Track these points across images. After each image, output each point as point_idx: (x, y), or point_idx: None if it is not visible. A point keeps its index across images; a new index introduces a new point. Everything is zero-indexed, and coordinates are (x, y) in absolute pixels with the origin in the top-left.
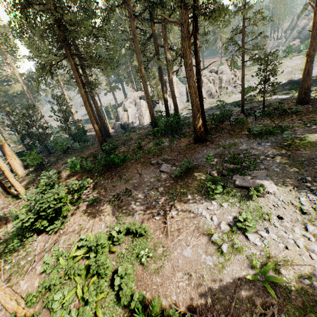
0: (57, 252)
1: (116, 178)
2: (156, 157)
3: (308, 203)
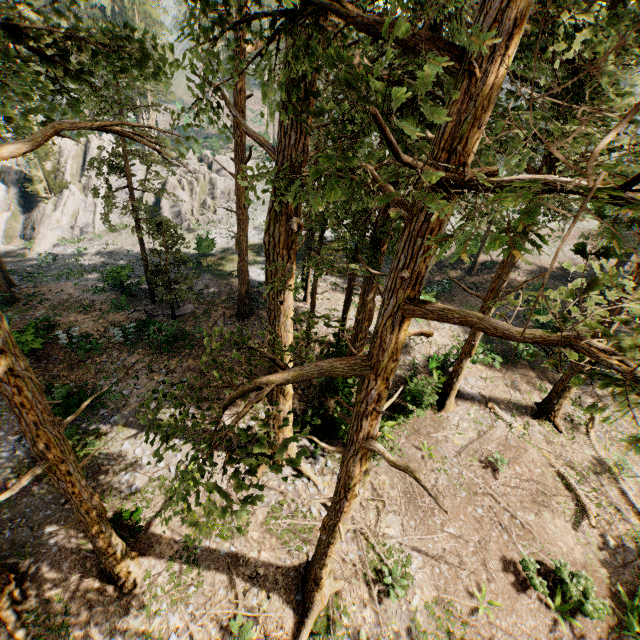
0: None
1: None
2: None
3: None
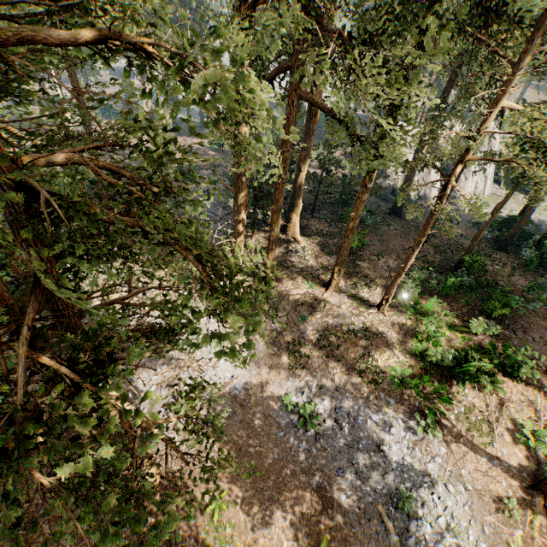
0: (530, 427)
1: (520, 333)
2: None
3: None
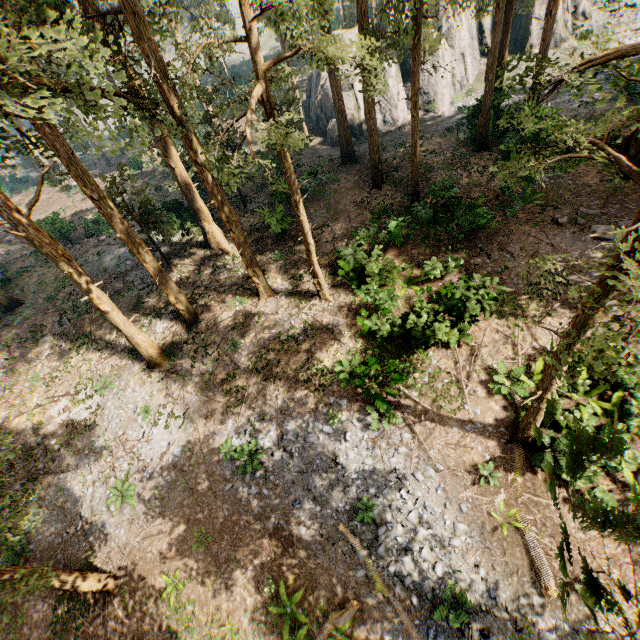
0: (505, 369)
1: (497, 253)
2: (554, 211)
3: None
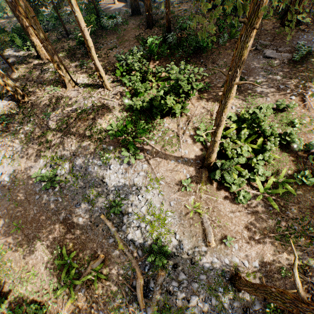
0: (204, 128)
1: (210, 65)
2: None
3: None
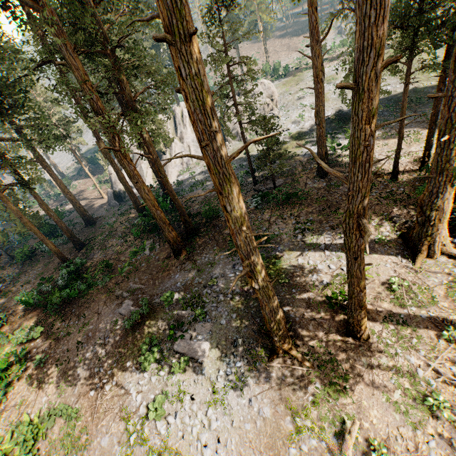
0: None
1: (75, 318)
2: (126, 282)
3: (224, 378)
